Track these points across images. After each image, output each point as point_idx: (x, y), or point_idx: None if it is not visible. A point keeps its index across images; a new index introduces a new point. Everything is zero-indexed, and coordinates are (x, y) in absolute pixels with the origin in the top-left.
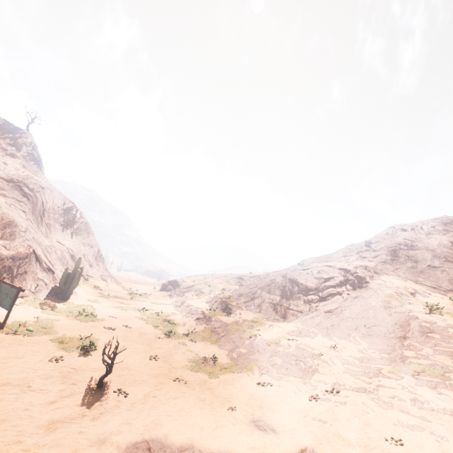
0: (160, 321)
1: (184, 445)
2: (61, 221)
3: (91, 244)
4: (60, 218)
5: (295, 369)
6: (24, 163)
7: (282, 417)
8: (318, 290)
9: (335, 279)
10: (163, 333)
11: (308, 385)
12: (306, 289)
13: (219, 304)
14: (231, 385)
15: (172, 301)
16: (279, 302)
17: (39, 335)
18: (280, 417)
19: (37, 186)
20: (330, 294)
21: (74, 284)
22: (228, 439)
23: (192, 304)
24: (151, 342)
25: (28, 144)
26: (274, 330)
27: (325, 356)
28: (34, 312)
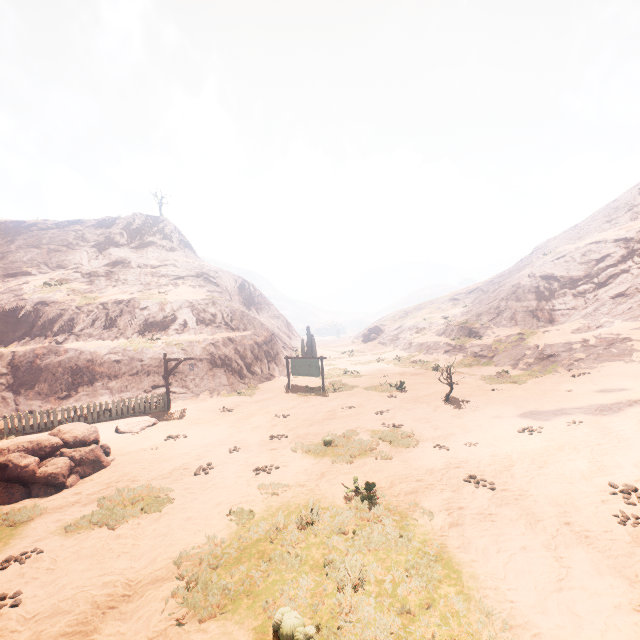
0: (409, 364)
1: (556, 409)
2: (242, 301)
3: (276, 315)
4: (240, 298)
5: (606, 356)
6: (183, 253)
7: (623, 383)
8: (590, 277)
9: (612, 256)
10: (428, 370)
11: (631, 362)
12: (572, 281)
13: (458, 332)
14: (546, 383)
15: (390, 347)
16: (537, 307)
17: (351, 389)
18: (621, 384)
19: (213, 272)
20: (611, 276)
21: (315, 353)
22: (588, 401)
23: (424, 342)
24: (430, 377)
25: (174, 231)
26: (553, 334)
27: (638, 336)
28: (315, 380)
